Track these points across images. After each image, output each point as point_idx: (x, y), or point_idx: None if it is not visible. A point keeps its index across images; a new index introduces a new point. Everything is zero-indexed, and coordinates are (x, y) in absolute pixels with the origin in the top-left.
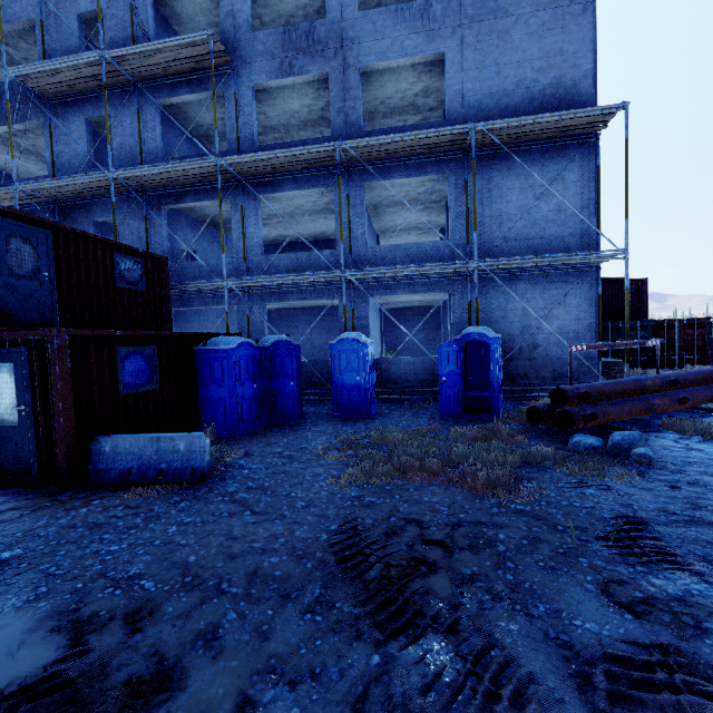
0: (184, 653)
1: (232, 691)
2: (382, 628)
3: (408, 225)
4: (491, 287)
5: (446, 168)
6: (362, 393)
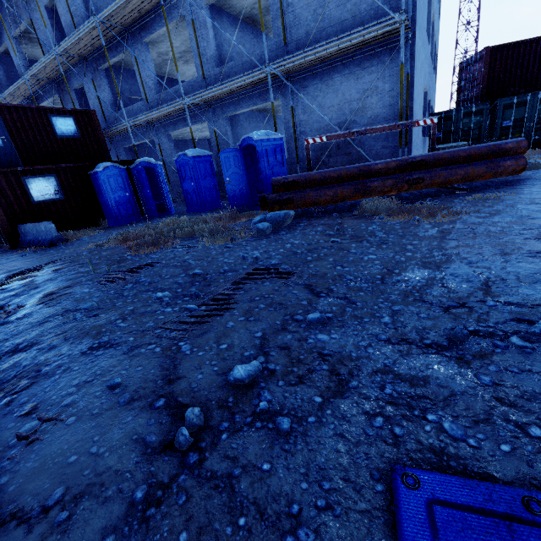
0: None
1: None
2: None
3: None
4: (311, 87)
5: None
6: (197, 195)
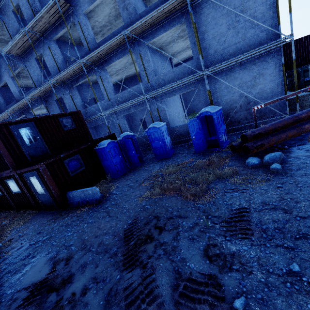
0: (76, 271)
1: (83, 284)
2: (125, 265)
3: (182, 48)
4: (220, 78)
5: (182, 19)
6: (164, 148)
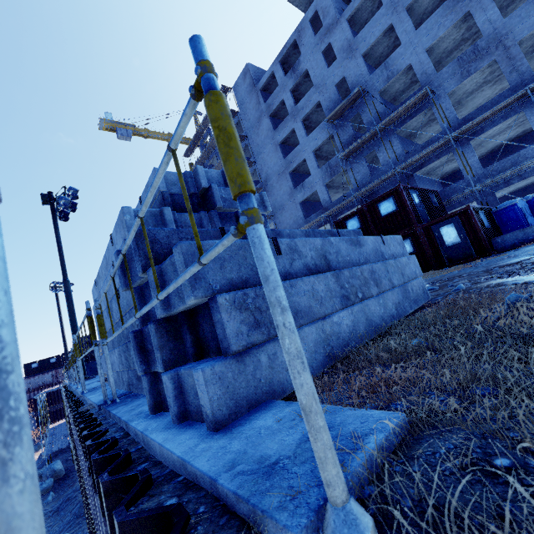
0: None
1: None
2: None
3: None
4: None
5: None
6: None
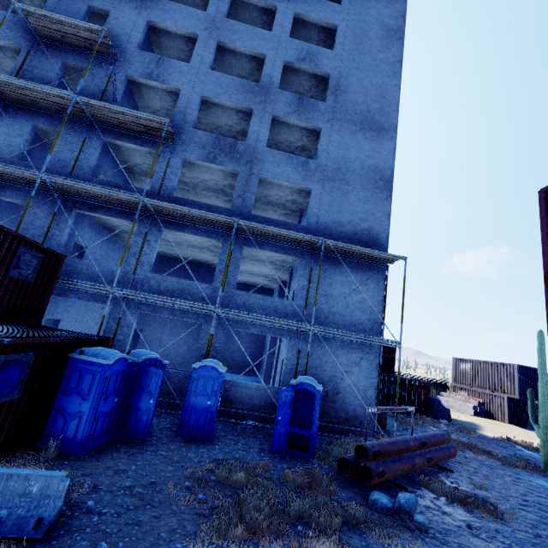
0: None
1: None
2: None
3: (260, 273)
4: (315, 342)
5: (300, 255)
6: (209, 417)
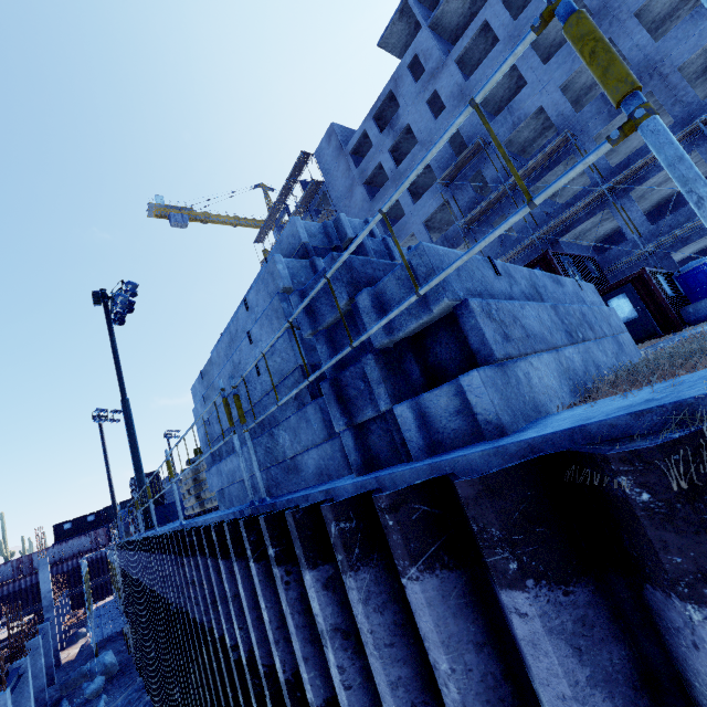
0: None
1: None
2: None
3: None
4: None
5: None
6: None
